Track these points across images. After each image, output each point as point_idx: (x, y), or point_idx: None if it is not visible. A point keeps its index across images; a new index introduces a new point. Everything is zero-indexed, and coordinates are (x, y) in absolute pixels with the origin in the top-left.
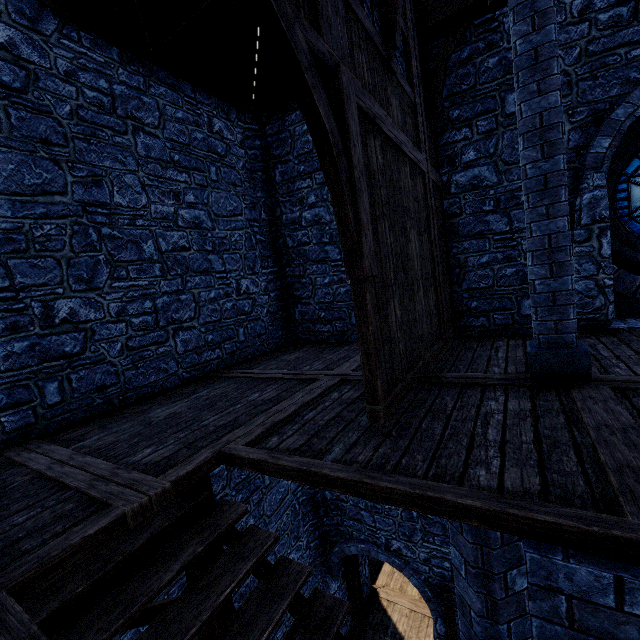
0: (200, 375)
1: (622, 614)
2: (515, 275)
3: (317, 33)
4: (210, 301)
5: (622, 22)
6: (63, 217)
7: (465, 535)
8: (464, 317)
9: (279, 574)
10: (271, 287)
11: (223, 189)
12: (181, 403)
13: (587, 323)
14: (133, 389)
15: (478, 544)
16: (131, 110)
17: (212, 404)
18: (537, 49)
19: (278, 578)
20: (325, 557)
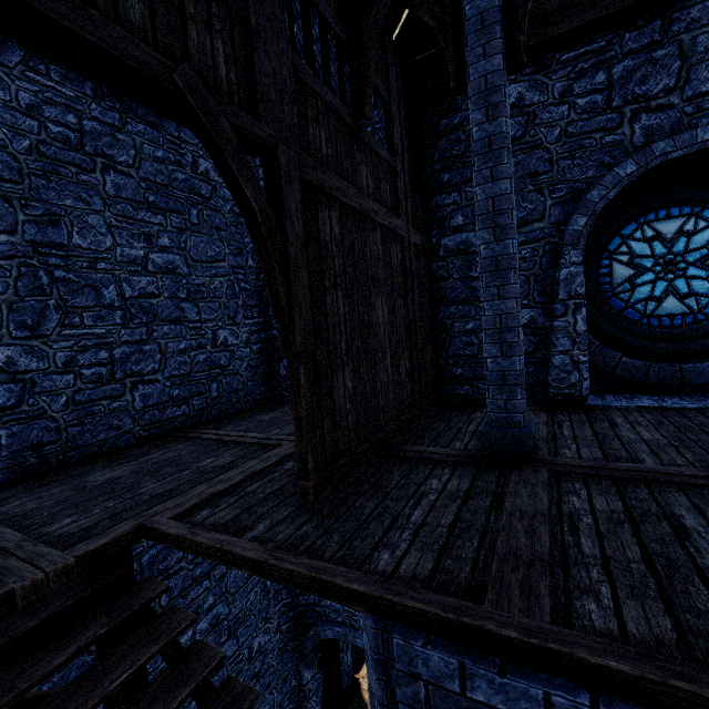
0: (160, 433)
1: (465, 699)
2: None
3: (256, 116)
4: (179, 353)
5: (597, 109)
6: (9, 258)
7: (369, 620)
8: (449, 384)
9: (190, 659)
10: (254, 339)
11: (205, 233)
12: (127, 466)
13: (564, 398)
14: (76, 448)
15: (379, 629)
16: (102, 147)
17: (159, 469)
18: (490, 138)
19: (187, 664)
20: (299, 642)
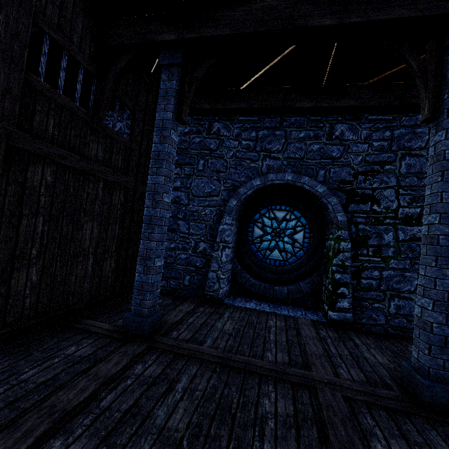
0: None
1: None
2: (186, 259)
3: None
4: None
5: (250, 148)
6: None
7: None
8: None
9: None
10: None
11: None
12: None
13: (210, 297)
14: None
15: None
16: None
17: None
18: (159, 152)
19: None
20: None
